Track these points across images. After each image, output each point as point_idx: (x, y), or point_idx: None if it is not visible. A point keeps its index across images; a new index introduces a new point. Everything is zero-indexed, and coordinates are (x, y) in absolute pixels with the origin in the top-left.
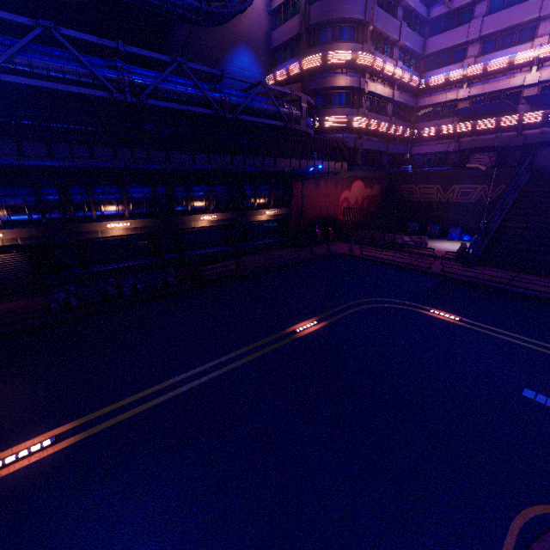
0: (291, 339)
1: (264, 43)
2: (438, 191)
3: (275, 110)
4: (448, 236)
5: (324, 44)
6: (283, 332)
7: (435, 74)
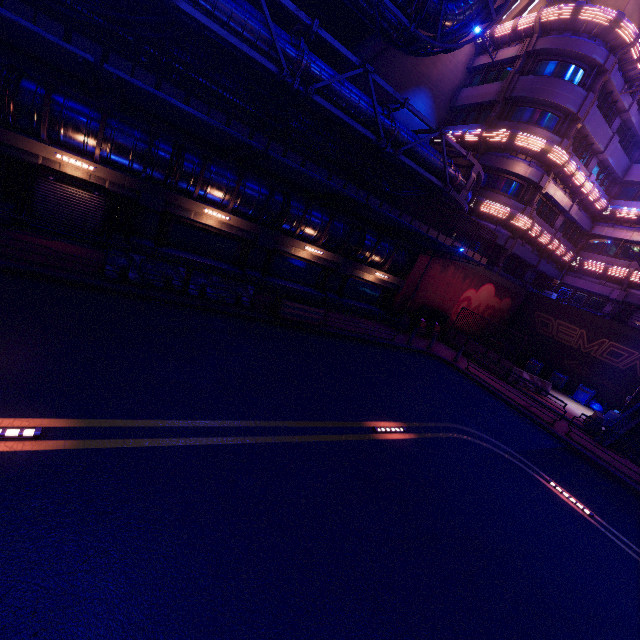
0: (369, 438)
1: (448, 97)
2: (581, 337)
3: (441, 166)
4: (573, 394)
5: (518, 122)
6: (359, 423)
7: (628, 205)
